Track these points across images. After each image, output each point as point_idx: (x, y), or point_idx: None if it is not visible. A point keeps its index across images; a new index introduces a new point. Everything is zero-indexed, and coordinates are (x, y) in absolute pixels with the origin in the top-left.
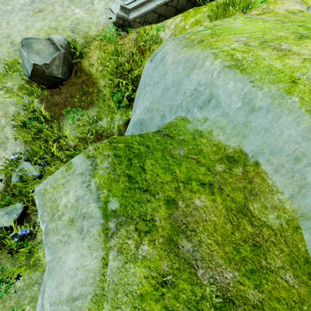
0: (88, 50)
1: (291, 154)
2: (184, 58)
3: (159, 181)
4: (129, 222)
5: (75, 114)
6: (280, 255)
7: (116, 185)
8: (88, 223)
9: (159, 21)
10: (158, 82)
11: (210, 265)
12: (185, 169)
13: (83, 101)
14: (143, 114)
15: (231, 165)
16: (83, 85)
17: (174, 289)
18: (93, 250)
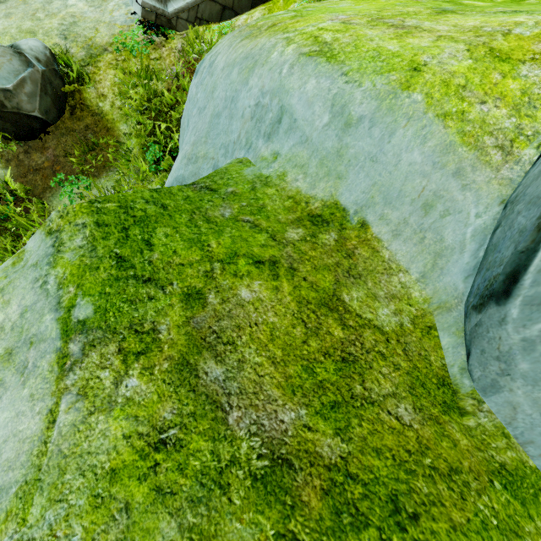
0: (94, 69)
1: (417, 198)
2: (242, 54)
3: (177, 263)
4: (108, 339)
5: (73, 186)
6: (392, 374)
7: (93, 276)
8: (36, 353)
9: (224, 19)
10: (205, 106)
11: (254, 402)
12: (228, 240)
13: (89, 163)
14: (182, 168)
15: (316, 230)
16: (88, 134)
17: (180, 453)
18: (36, 400)
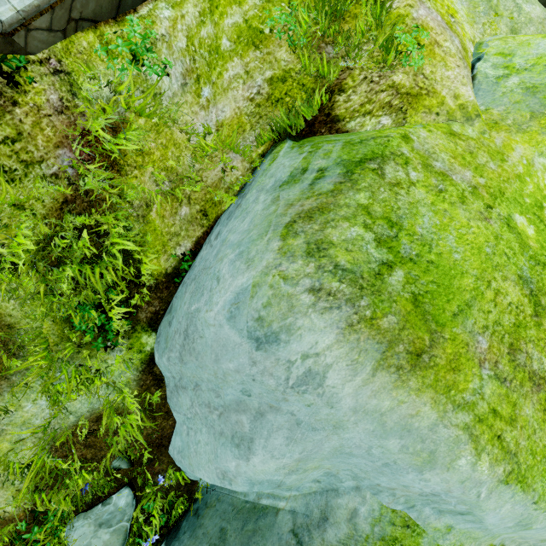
0: None
1: (541, 538)
2: (396, 416)
3: None
4: None
5: None
6: None
7: None
8: None
9: (123, 9)
10: (314, 427)
11: None
12: None
13: None
14: (279, 475)
15: None
16: None
17: None
18: None
